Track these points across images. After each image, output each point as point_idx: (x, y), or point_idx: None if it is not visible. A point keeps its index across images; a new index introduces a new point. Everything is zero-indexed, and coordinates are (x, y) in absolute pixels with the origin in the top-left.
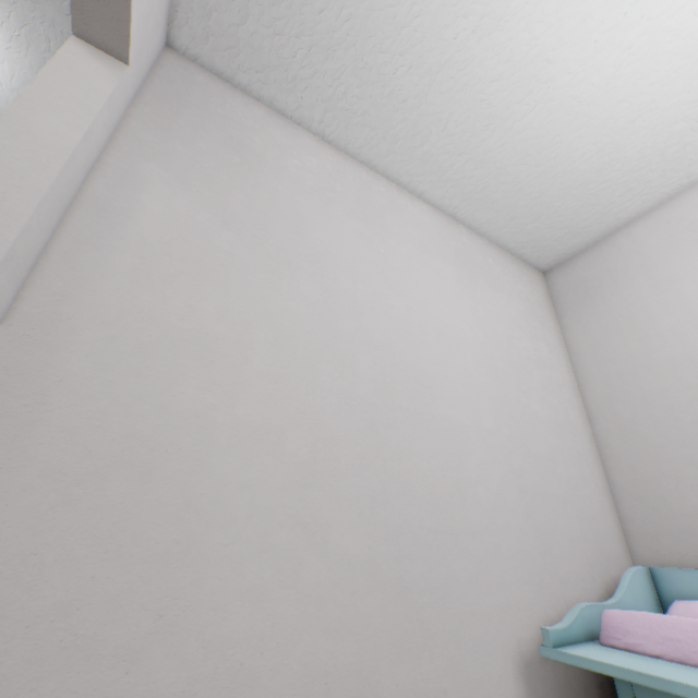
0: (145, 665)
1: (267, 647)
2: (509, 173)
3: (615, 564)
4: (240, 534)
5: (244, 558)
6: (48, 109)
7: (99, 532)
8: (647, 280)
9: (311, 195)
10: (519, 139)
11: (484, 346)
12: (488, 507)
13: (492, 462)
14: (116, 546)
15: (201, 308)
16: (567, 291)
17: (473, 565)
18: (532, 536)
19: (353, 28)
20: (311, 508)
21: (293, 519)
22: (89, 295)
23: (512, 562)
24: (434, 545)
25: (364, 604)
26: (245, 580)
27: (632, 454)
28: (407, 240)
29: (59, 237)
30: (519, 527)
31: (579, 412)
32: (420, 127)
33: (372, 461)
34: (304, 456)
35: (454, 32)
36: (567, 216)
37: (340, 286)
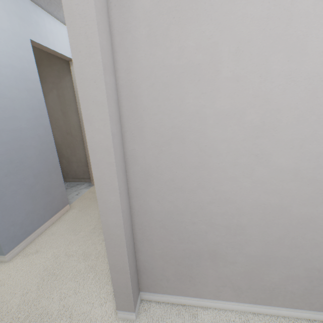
0: (197, 194)
1: (238, 194)
2: None
3: None
4: (223, 160)
5: (226, 168)
6: None
7: (174, 160)
8: None
9: None
10: None
11: None
12: None
13: None
14: (180, 164)
15: (186, 46)
16: None
17: None
18: None
19: None
20: (259, 148)
21: (249, 153)
22: (136, 64)
23: None
24: None
25: (287, 185)
26: (227, 175)
27: None
28: None
29: (113, 35)
30: None
31: None
32: None
33: (307, 118)
34: (256, 122)
35: None
36: None
37: None
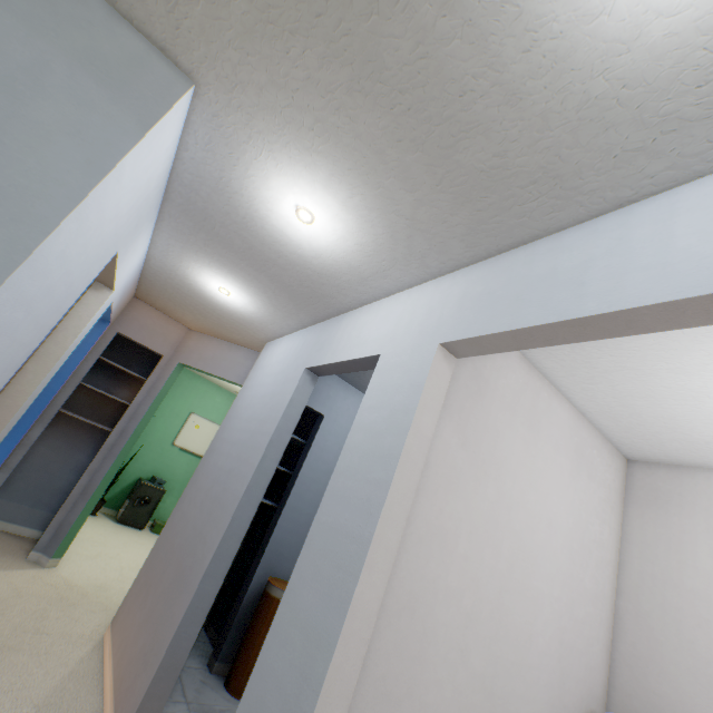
0: (402, 707)
1: (438, 710)
2: (641, 417)
3: (596, 701)
4: (438, 651)
5: (438, 664)
6: (426, 410)
7: (396, 642)
8: (705, 522)
9: (506, 410)
10: (661, 409)
11: (570, 530)
12: (540, 651)
13: (551, 621)
14: (400, 650)
15: (444, 510)
16: (640, 488)
17: (524, 686)
18: (557, 673)
19: None
20: (465, 640)
21: (458, 645)
22: None
23: (542, 688)
24: (510, 671)
25: (475, 698)
26: (436, 675)
27: (637, 635)
28: (549, 440)
29: None
30: (552, 667)
31: (611, 586)
32: (596, 378)
33: (495, 614)
34: (468, 608)
35: (654, 363)
36: (668, 447)
37: (506, 486)
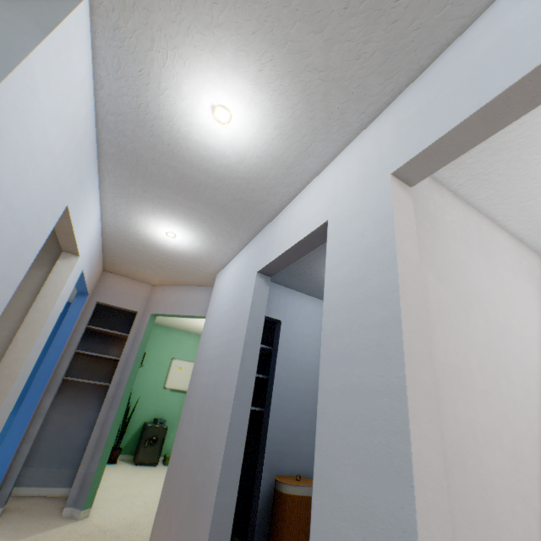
0: None
1: None
2: None
3: None
4: (503, 505)
5: (509, 521)
6: (403, 237)
7: (460, 507)
8: None
9: (461, 243)
10: None
11: None
12: None
13: None
14: (467, 515)
15: (448, 346)
16: None
17: None
18: None
19: (524, 141)
20: (522, 485)
21: (518, 493)
22: None
23: None
24: None
25: None
26: (513, 536)
27: None
28: (505, 267)
29: None
30: None
31: None
32: (534, 192)
33: (535, 449)
34: (510, 448)
35: None
36: None
37: (490, 314)
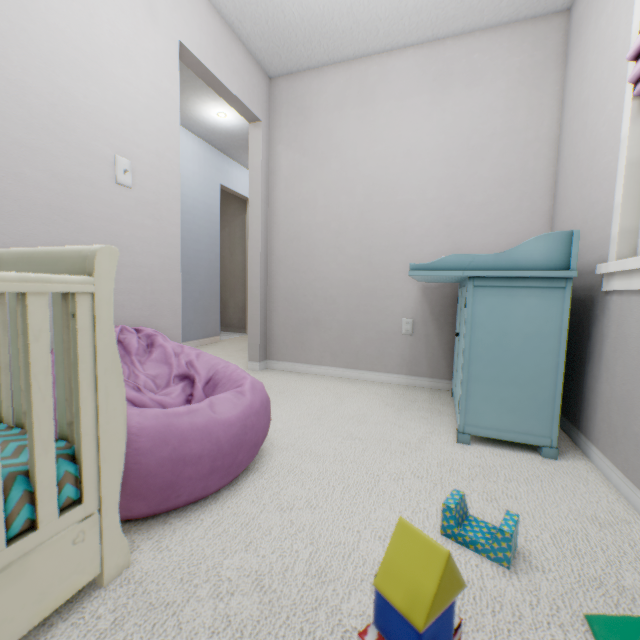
0: (307, 274)
1: (330, 274)
2: (443, 1)
3: None
4: (321, 251)
5: (323, 256)
6: (254, 157)
7: (294, 252)
8: (594, 15)
9: (333, 112)
10: None
11: (443, 146)
12: (419, 236)
13: (428, 216)
14: (298, 254)
15: (302, 192)
16: (572, 33)
17: (405, 257)
18: (448, 245)
19: (309, 30)
20: (339, 243)
21: (334, 247)
22: (279, 200)
23: (428, 256)
24: (386, 251)
25: (357, 267)
26: (324, 261)
27: (560, 186)
28: (390, 98)
29: (270, 187)
30: (439, 242)
31: (545, 160)
32: (368, 29)
33: (361, 227)
34: (337, 229)
35: None
36: None
37: (348, 156)
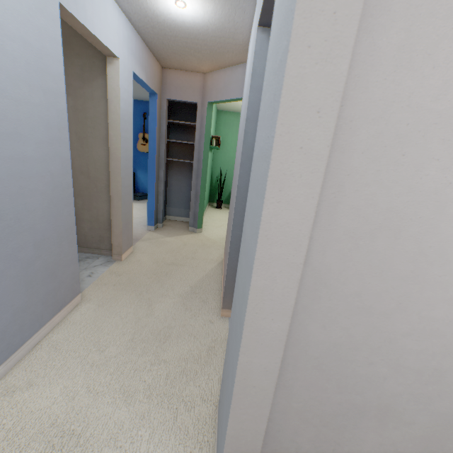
0: (391, 320)
1: (452, 325)
2: None
3: None
4: (449, 271)
5: (449, 284)
6: None
7: (371, 264)
8: None
9: None
10: None
11: None
12: None
13: None
14: (379, 271)
15: None
16: None
17: None
18: None
19: None
20: None
21: None
22: (362, 93)
23: None
24: None
25: None
26: (447, 294)
27: None
28: None
29: None
30: None
31: None
32: None
33: None
34: None
35: None
36: None
37: None
